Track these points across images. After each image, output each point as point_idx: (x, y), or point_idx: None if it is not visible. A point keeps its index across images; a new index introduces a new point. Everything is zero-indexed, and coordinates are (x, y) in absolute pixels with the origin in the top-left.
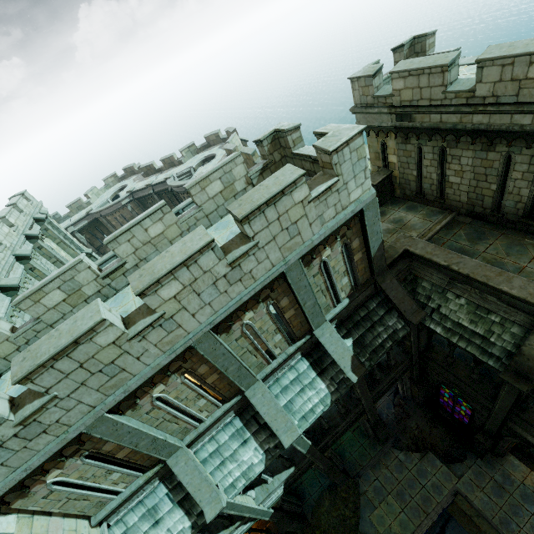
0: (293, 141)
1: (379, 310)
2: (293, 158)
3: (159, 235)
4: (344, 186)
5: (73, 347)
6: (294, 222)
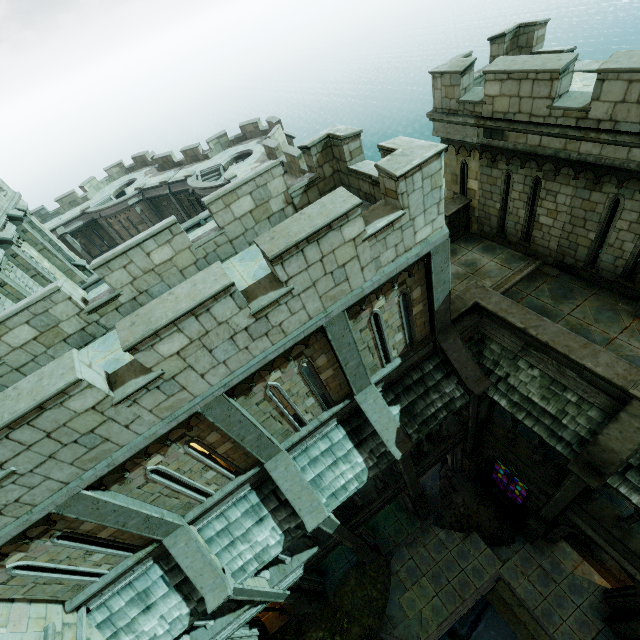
0: (350, 152)
1: (435, 374)
2: (348, 174)
3: (166, 262)
4: (410, 222)
5: (35, 413)
6: (342, 265)
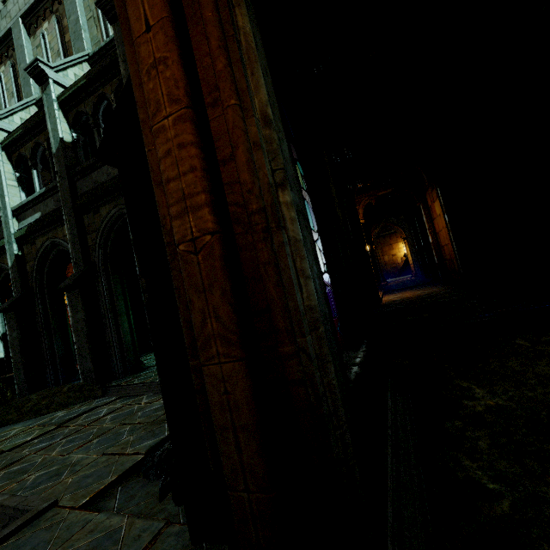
0: None
1: None
2: None
3: None
4: None
5: None
6: None
